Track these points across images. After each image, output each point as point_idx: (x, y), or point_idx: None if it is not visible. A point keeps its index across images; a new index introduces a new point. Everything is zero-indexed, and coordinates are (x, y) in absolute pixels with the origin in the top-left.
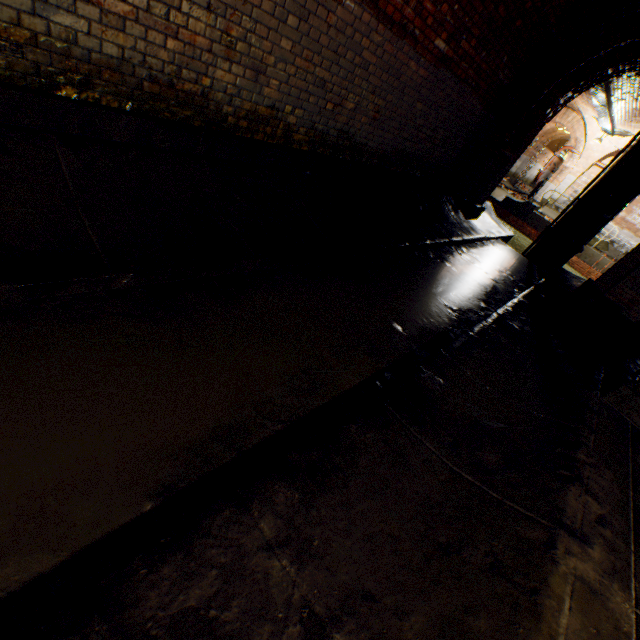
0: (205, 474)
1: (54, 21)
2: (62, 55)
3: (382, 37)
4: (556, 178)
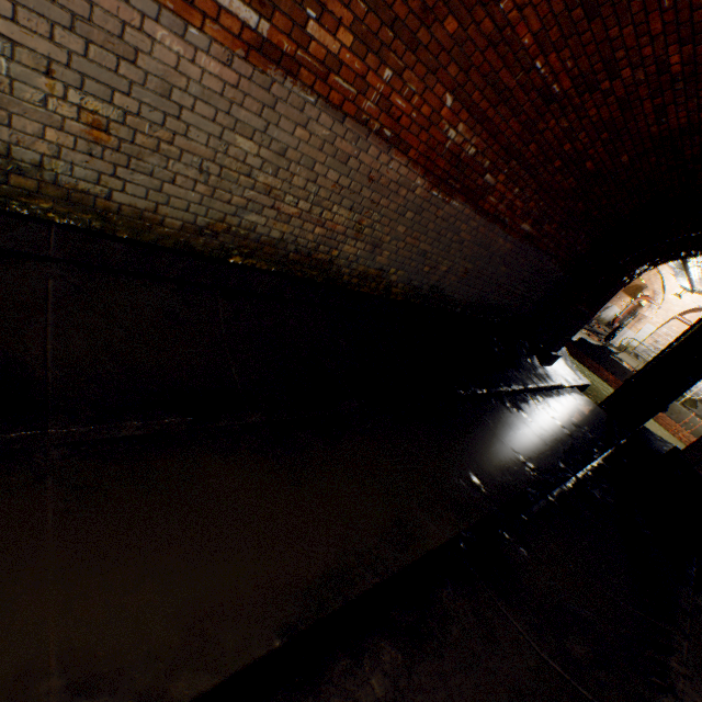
0: (319, 619)
1: (246, 219)
2: (242, 237)
3: (477, 223)
4: (634, 325)
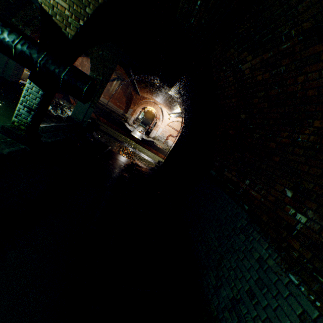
0: None
1: None
2: None
3: None
4: (156, 128)
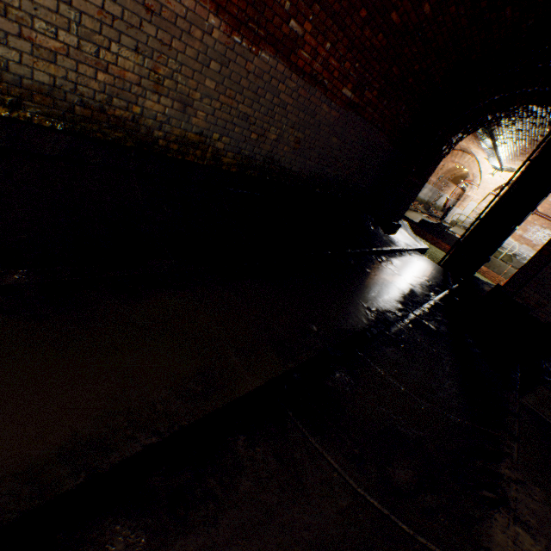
0: (31, 509)
1: None
2: None
3: (296, 84)
4: (461, 204)
